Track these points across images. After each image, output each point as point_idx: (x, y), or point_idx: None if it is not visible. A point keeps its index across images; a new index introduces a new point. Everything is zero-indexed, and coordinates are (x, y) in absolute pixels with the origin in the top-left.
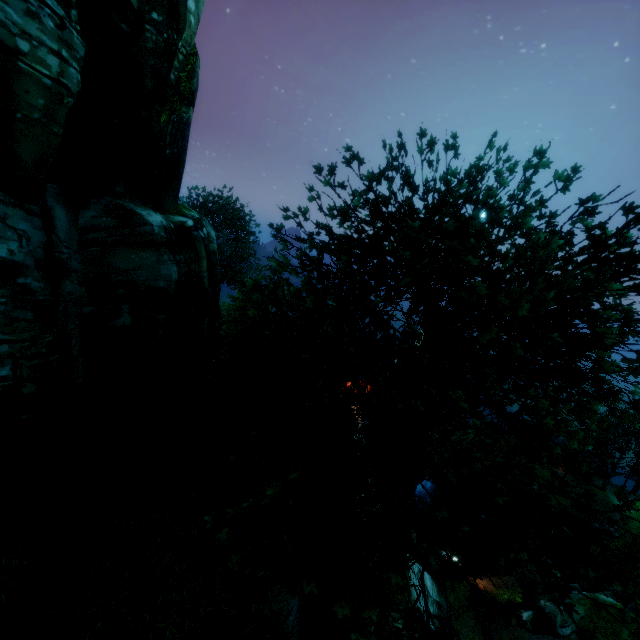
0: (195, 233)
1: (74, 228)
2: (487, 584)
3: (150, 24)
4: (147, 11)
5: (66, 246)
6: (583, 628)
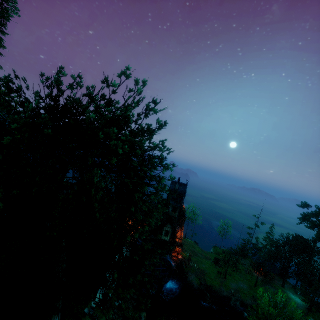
0: None
1: None
2: None
3: None
4: None
5: None
6: None
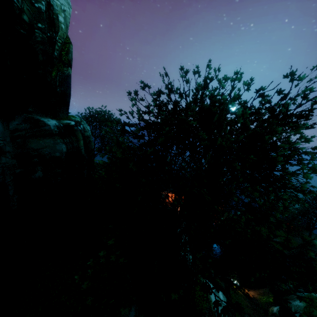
0: (75, 128)
1: (7, 131)
2: (254, 294)
3: (37, 29)
4: (35, 23)
5: (1, 140)
6: (306, 313)
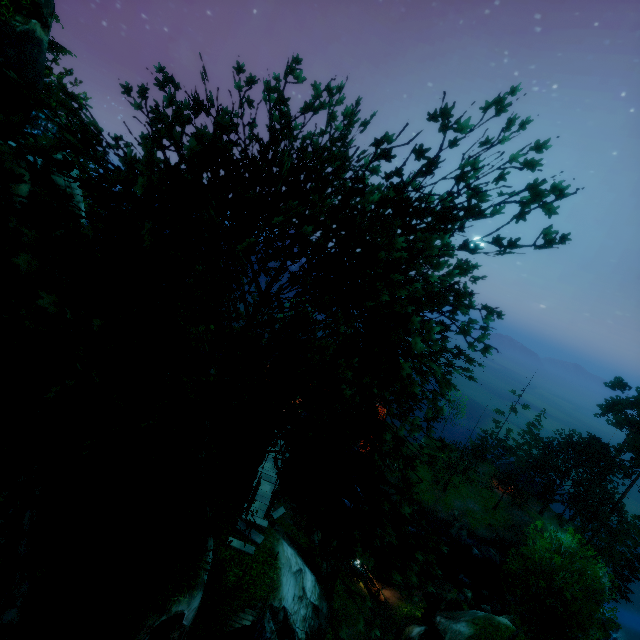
0: None
1: None
2: (391, 596)
3: None
4: None
5: None
6: None
